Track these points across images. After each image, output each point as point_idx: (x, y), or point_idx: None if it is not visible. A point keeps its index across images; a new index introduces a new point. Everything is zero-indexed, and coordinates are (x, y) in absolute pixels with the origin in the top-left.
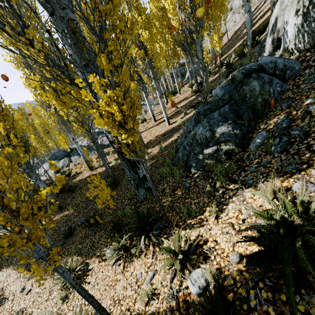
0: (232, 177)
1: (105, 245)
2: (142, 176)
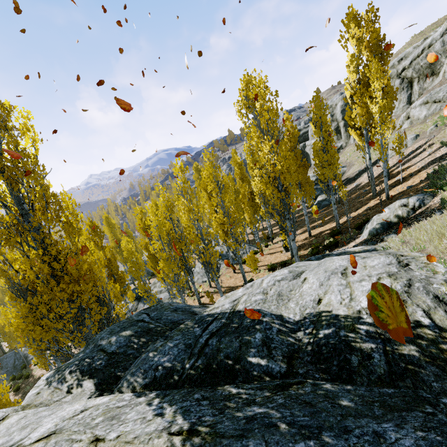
0: None
1: None
2: None
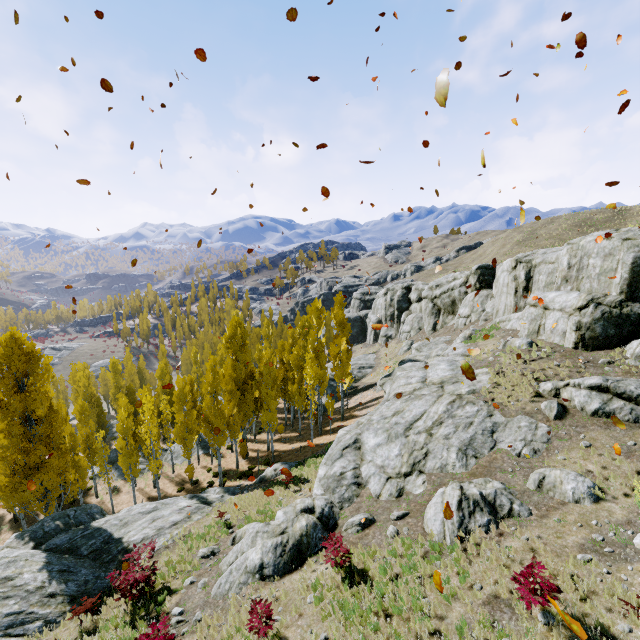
0: None
1: None
2: None
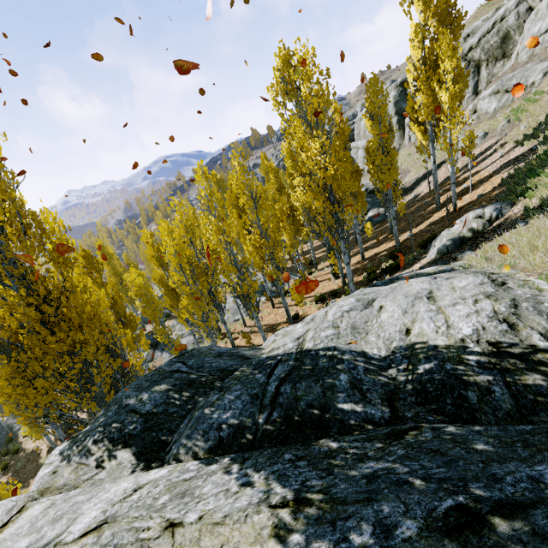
0: None
1: None
2: None
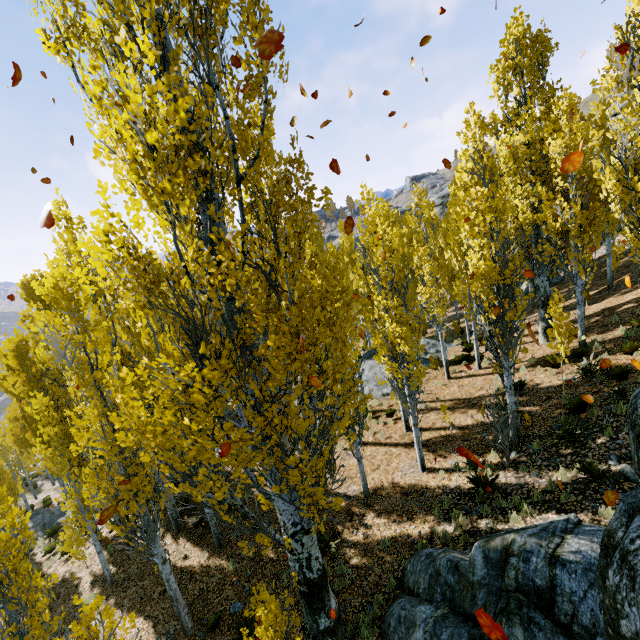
0: None
1: None
2: (323, 629)
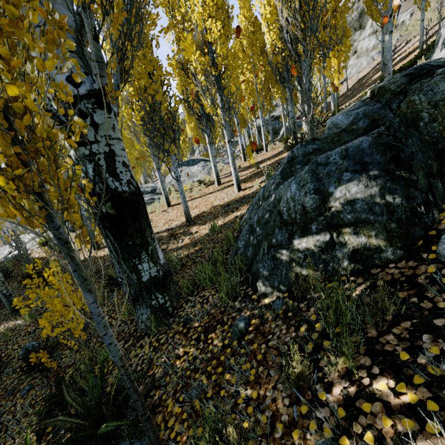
0: (380, 342)
1: (23, 439)
2: (148, 280)
